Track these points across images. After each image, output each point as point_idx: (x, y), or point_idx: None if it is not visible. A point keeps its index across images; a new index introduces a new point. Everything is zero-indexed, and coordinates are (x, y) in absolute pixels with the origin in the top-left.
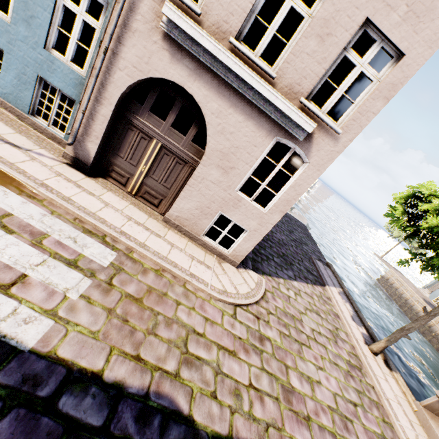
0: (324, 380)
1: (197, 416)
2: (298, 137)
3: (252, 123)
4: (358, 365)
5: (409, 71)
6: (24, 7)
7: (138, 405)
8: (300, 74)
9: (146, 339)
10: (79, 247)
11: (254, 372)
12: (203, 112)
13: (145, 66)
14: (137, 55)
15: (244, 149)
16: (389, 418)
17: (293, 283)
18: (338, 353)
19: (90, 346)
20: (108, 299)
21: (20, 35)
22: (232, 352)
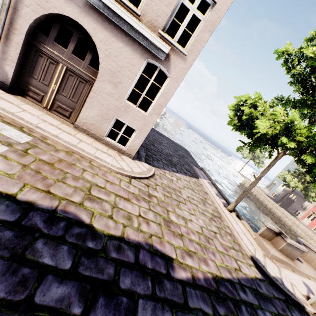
0: (195, 220)
1: (96, 225)
2: (160, 58)
3: (129, 48)
4: (219, 216)
5: (220, 14)
6: None
7: (47, 215)
8: (156, 14)
9: (56, 183)
10: None
11: (143, 210)
12: (94, 41)
13: (46, 4)
14: None
15: (126, 68)
16: (238, 241)
17: (175, 174)
18: (205, 209)
19: (6, 181)
20: (23, 159)
21: None
22: (126, 199)
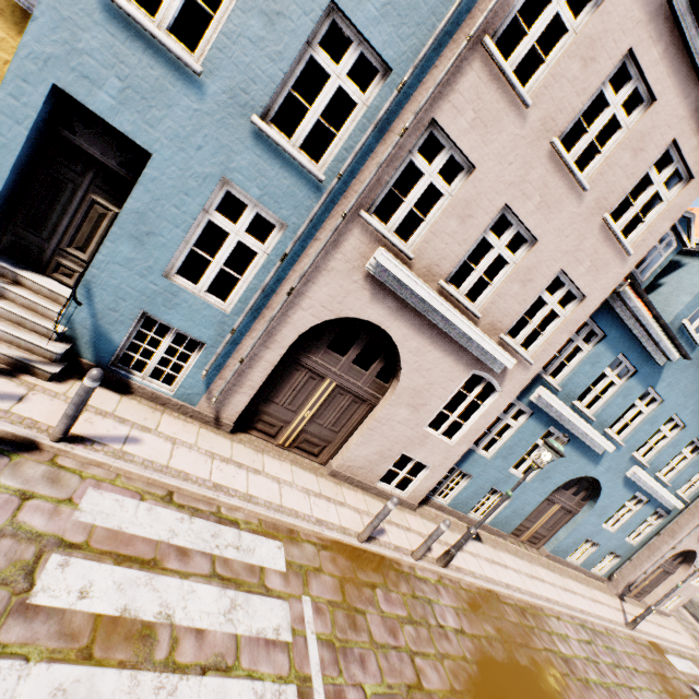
0: None
1: None
2: None
3: None
4: None
5: None
6: (627, 525)
7: None
8: None
9: None
10: (695, 671)
11: None
12: (696, 556)
13: (684, 546)
14: (683, 543)
15: None
16: None
17: None
18: None
19: None
20: None
21: (616, 536)
22: None
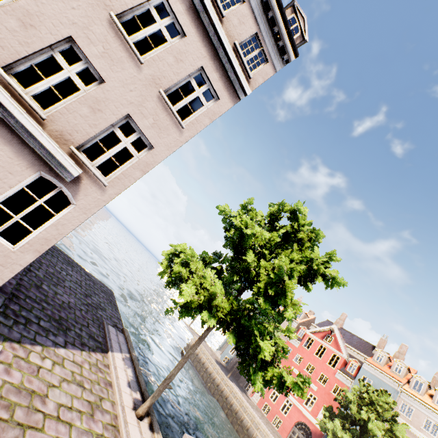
0: None
1: None
2: (64, 177)
3: (10, 149)
4: (113, 437)
5: (157, 159)
6: None
7: None
8: (72, 127)
9: None
10: None
11: None
12: None
13: None
14: None
15: None
16: None
17: (58, 351)
18: (89, 428)
19: None
20: None
21: None
22: None
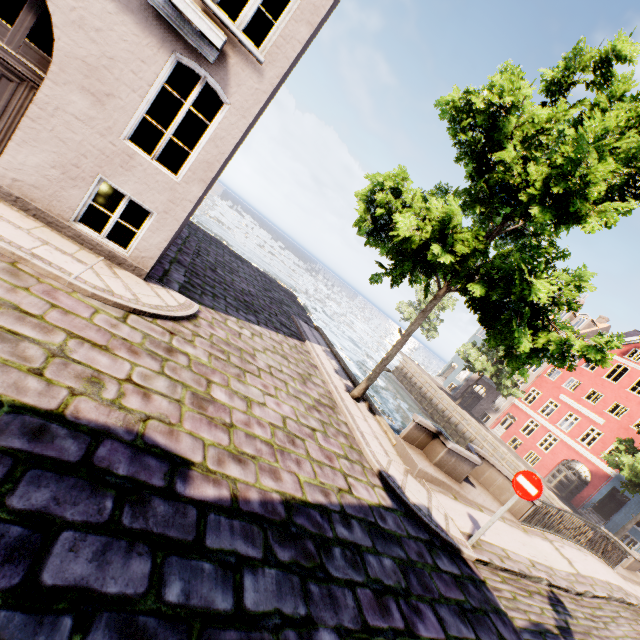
0: (273, 404)
1: None
2: (206, 56)
3: (131, 19)
4: (331, 405)
5: None
6: None
7: None
8: None
9: None
10: None
11: (141, 372)
12: None
13: None
14: None
15: (126, 65)
16: (360, 447)
17: (252, 326)
18: (304, 391)
19: None
20: None
21: None
22: (101, 347)
